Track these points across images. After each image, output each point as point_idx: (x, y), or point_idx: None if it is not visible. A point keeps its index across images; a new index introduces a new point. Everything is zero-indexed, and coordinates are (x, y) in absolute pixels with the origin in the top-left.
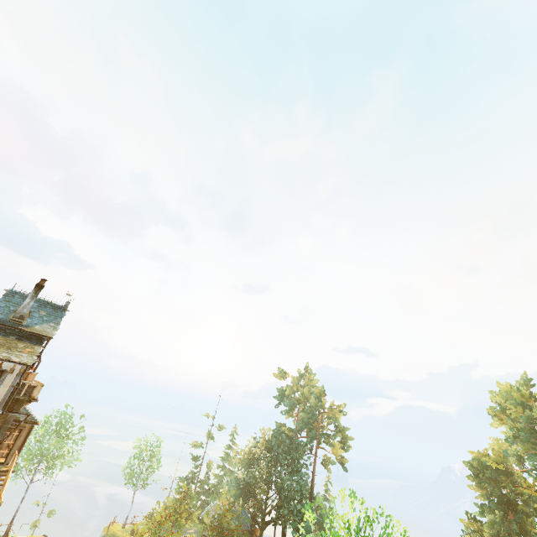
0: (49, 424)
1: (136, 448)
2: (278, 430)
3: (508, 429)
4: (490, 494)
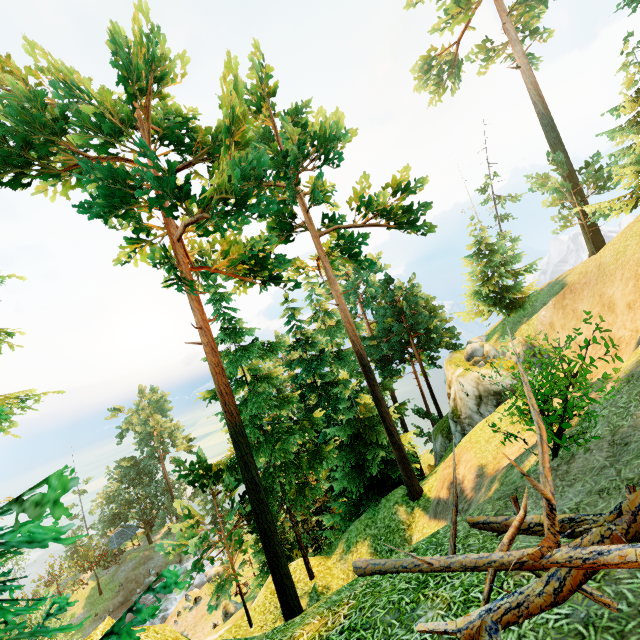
0: None
1: None
2: (120, 465)
3: None
4: None
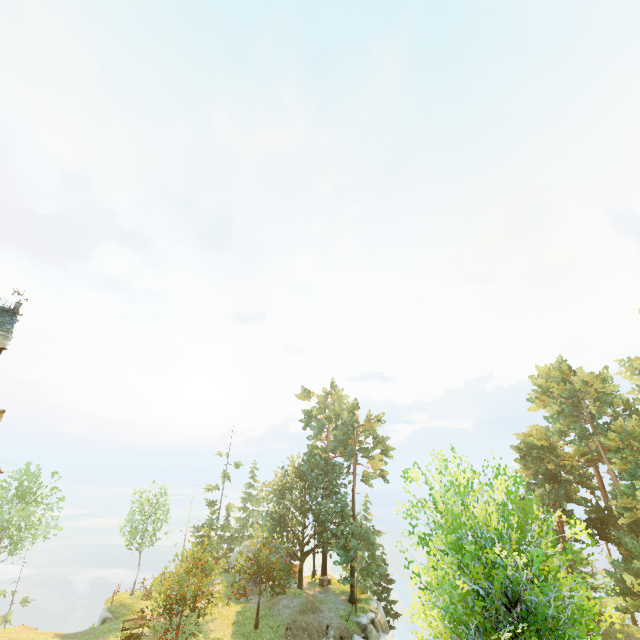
0: (5, 490)
1: (134, 502)
2: (311, 452)
3: (547, 409)
4: (536, 472)
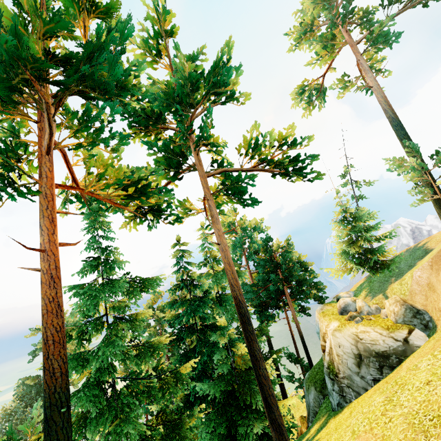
0: None
1: None
2: (24, 383)
3: None
4: None
